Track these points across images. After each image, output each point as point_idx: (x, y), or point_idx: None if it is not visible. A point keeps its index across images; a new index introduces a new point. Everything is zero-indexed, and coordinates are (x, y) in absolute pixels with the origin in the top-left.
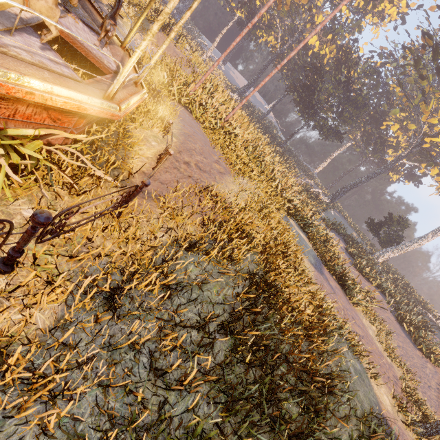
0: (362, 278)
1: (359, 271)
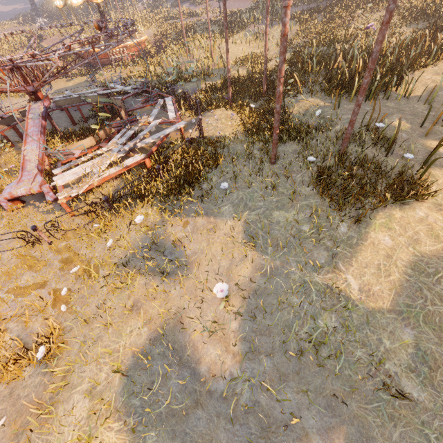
0: (202, 5)
1: (199, 5)
